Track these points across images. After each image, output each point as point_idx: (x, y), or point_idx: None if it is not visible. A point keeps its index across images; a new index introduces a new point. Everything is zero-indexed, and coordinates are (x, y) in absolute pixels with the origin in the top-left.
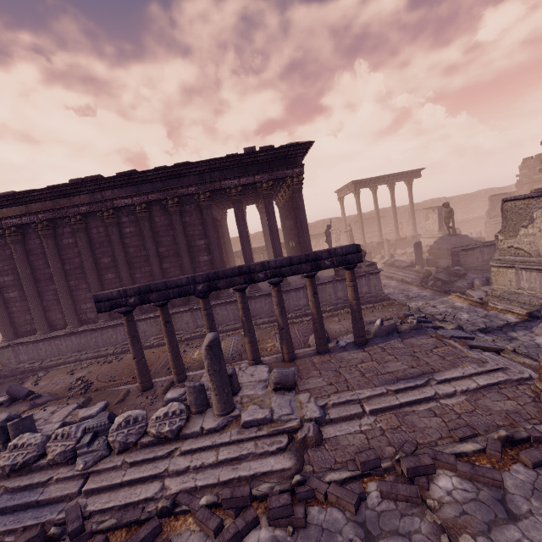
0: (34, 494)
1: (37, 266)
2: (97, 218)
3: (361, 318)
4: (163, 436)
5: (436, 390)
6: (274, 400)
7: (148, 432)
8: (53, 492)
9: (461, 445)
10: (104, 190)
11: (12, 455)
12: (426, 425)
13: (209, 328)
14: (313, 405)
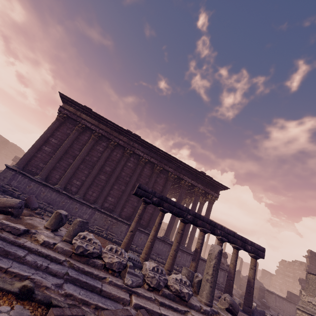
0: (96, 283)
1: (74, 146)
2: (121, 150)
3: (253, 294)
4: (182, 295)
5: None
6: None
7: (171, 285)
8: (111, 290)
9: None
10: (136, 142)
11: (83, 241)
12: None
13: (178, 242)
14: None
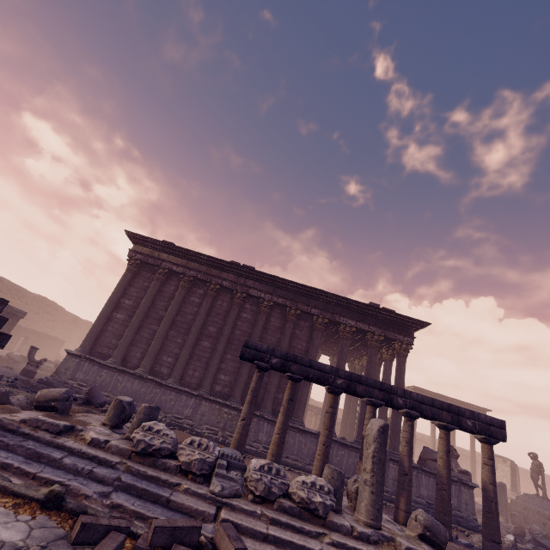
0: (163, 490)
1: (157, 305)
2: (228, 295)
3: (497, 514)
4: (313, 507)
5: None
6: (427, 547)
7: (293, 493)
8: (185, 500)
9: None
10: (249, 278)
11: (147, 434)
12: None
13: (328, 429)
14: None
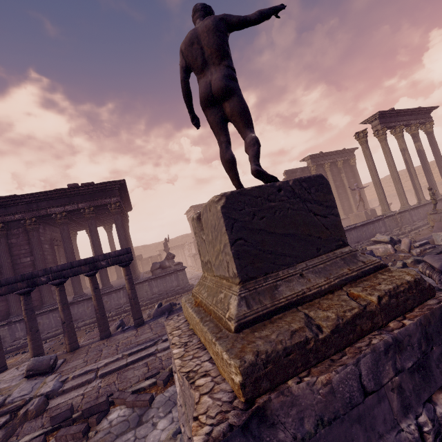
0: None
1: None
2: None
3: (136, 304)
4: None
5: (158, 347)
6: (21, 386)
7: None
8: None
9: (144, 382)
10: None
11: None
12: (134, 375)
13: None
14: (53, 381)
